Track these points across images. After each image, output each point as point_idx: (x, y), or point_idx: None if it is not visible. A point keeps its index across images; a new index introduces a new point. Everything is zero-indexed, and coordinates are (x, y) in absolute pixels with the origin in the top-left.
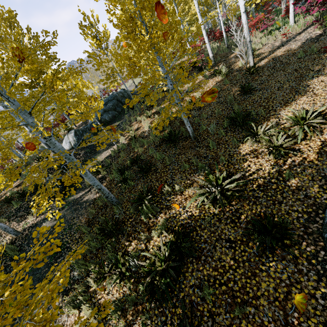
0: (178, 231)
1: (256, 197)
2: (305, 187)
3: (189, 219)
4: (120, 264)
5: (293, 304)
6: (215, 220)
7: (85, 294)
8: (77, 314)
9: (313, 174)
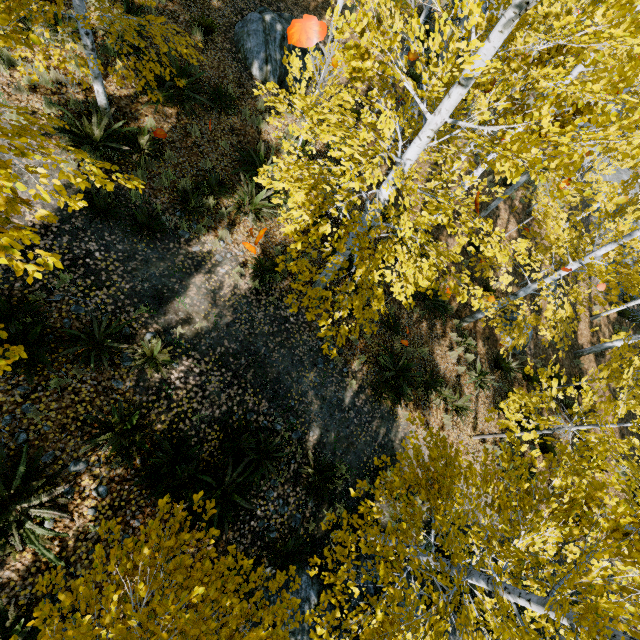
0: (126, 2)
1: (189, 7)
2: (223, 10)
3: (130, 4)
4: (61, 20)
5: (222, 70)
6: (158, 13)
7: (3, 58)
8: (7, 76)
9: (228, 3)
